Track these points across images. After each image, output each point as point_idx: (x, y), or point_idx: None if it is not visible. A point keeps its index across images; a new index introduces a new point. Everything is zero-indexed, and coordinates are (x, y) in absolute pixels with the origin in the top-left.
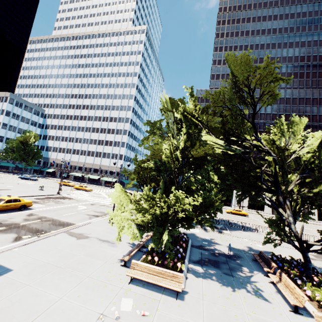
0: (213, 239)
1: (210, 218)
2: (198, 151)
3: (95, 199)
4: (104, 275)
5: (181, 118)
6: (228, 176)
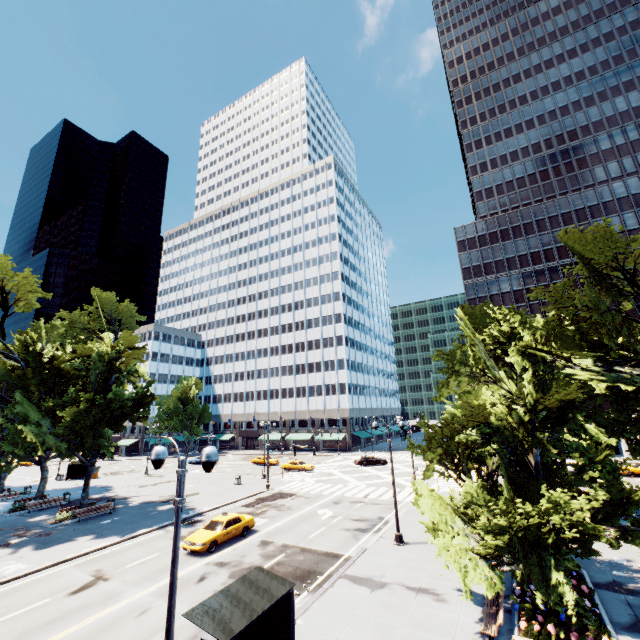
0: (633, 561)
1: (636, 533)
2: (555, 397)
3: (332, 488)
4: None
5: (496, 341)
6: (625, 424)
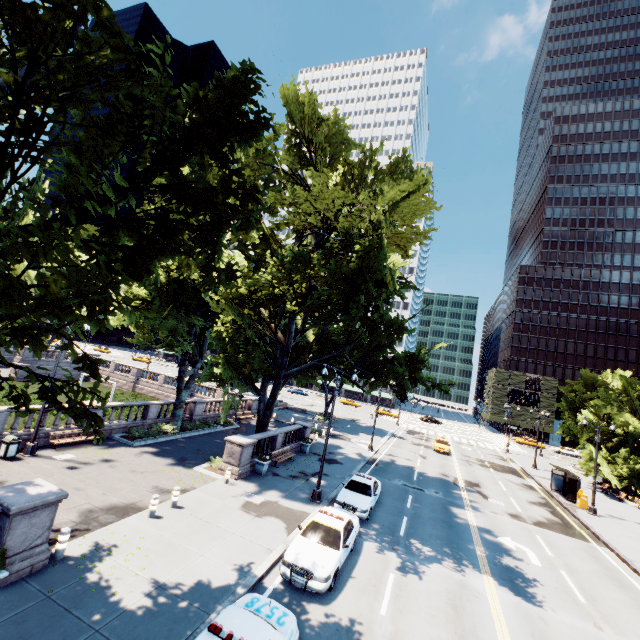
0: None
1: None
2: None
3: (439, 434)
4: (619, 504)
5: (636, 396)
6: None
